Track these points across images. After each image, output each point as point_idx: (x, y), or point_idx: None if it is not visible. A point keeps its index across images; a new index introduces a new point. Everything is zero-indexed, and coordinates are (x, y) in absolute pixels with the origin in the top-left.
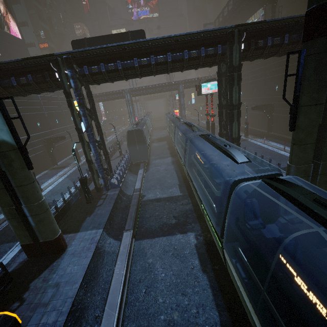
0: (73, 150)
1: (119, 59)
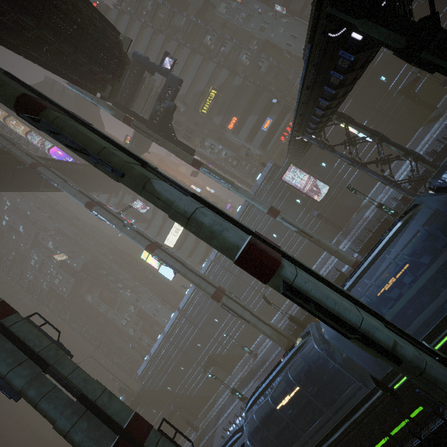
0: (352, 190)
1: (309, 119)
